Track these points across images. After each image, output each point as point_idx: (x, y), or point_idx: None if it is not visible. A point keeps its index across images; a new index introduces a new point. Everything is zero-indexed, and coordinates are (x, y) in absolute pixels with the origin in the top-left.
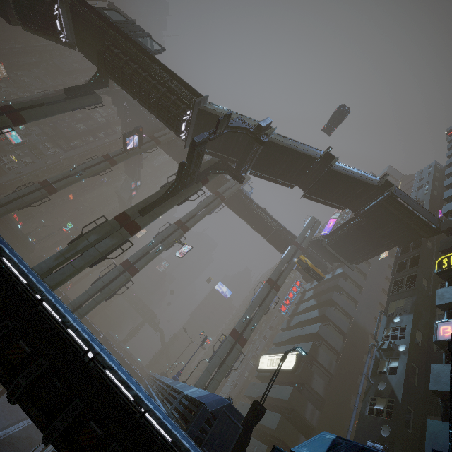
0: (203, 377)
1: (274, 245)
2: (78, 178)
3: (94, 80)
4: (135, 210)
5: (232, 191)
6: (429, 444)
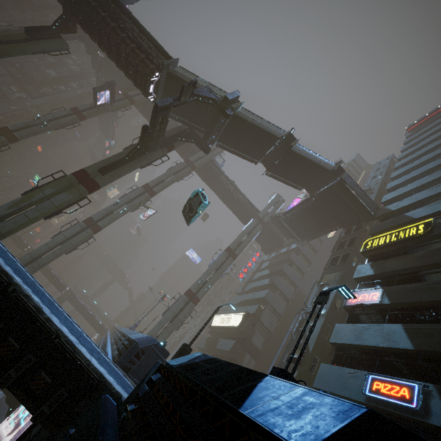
0: (156, 328)
1: (239, 217)
2: (43, 129)
3: (59, 22)
4: (96, 168)
5: (203, 161)
6: (317, 381)
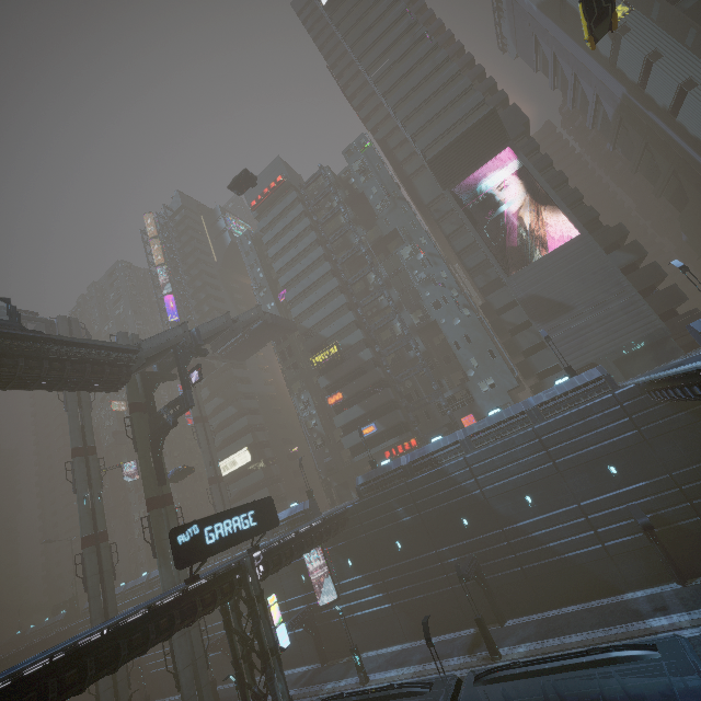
0: None
1: None
2: None
3: None
4: (154, 487)
5: None
6: (345, 446)
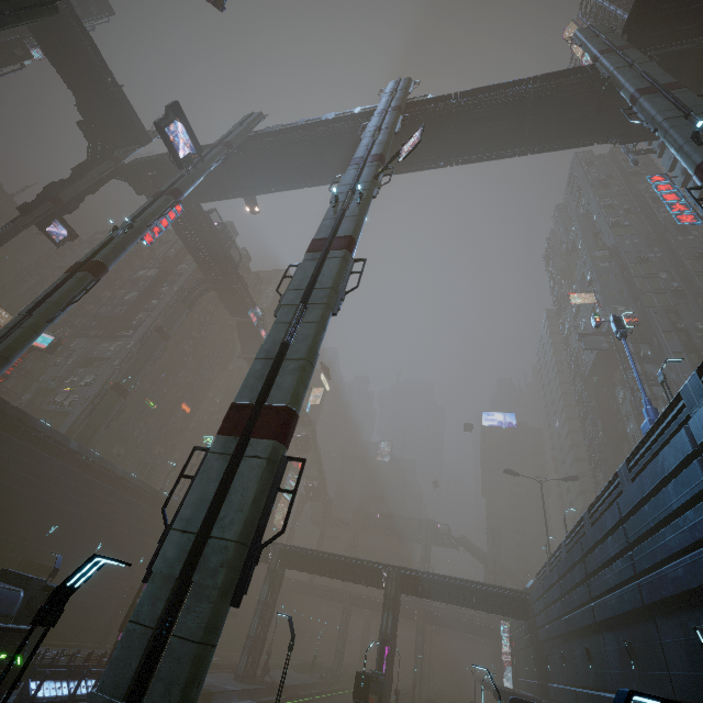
0: None
1: (551, 140)
2: (130, 233)
3: None
4: None
5: (401, 98)
6: None
